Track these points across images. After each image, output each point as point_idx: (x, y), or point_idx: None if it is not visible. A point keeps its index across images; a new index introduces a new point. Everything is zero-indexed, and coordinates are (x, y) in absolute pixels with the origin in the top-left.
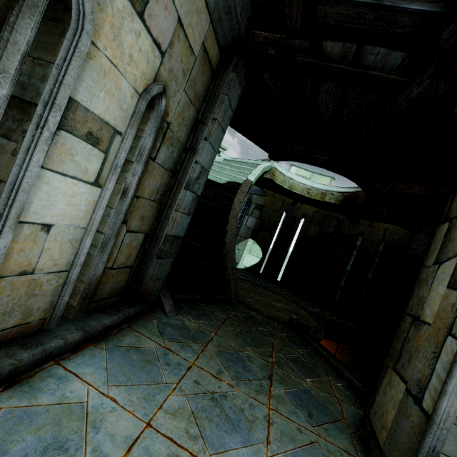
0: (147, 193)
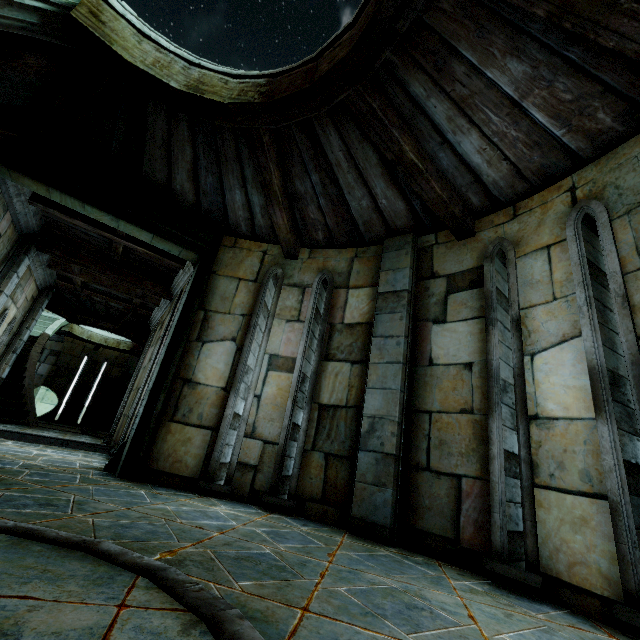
0: None
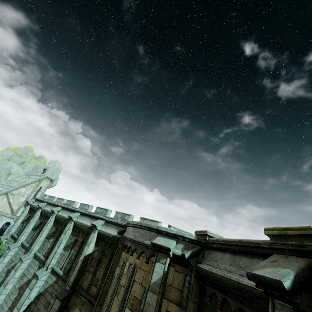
0: None
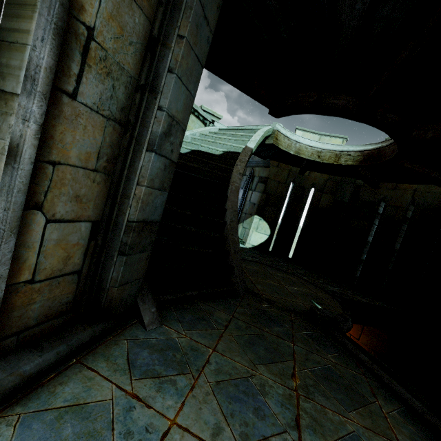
0: (75, 156)
